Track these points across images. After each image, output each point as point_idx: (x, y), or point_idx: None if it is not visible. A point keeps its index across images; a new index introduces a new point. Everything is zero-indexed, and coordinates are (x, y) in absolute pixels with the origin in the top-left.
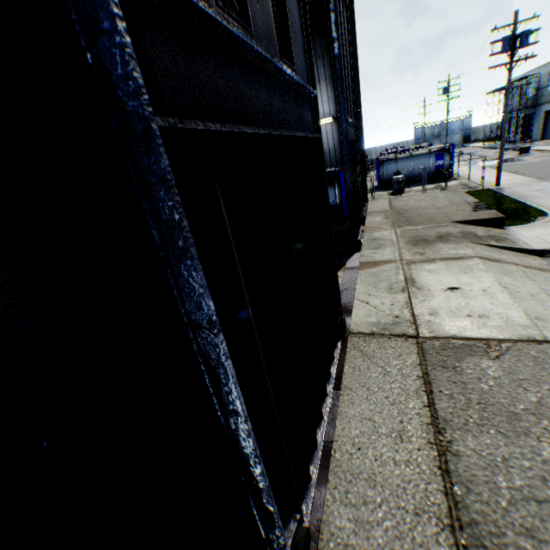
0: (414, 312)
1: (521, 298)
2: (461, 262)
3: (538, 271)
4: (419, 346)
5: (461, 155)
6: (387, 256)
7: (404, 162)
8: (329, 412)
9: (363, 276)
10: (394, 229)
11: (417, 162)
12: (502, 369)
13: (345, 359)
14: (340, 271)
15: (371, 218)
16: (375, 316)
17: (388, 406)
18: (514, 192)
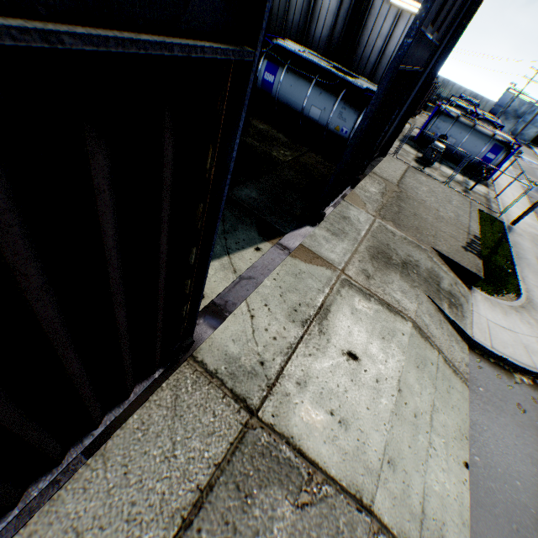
0: (286, 368)
1: (402, 417)
2: (392, 319)
3: (451, 374)
4: (243, 432)
5: (516, 157)
6: (334, 255)
7: (459, 130)
8: (38, 495)
9: (286, 269)
10: (375, 218)
11: (470, 140)
12: (292, 531)
13: (147, 401)
14: (270, 242)
15: (368, 183)
16: (242, 347)
17: (122, 521)
18: (517, 245)
